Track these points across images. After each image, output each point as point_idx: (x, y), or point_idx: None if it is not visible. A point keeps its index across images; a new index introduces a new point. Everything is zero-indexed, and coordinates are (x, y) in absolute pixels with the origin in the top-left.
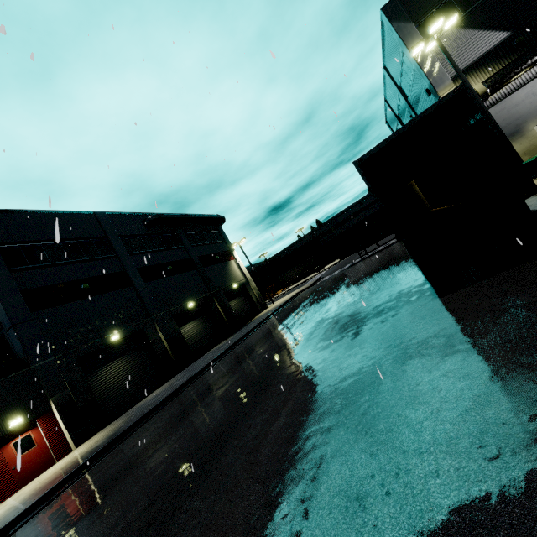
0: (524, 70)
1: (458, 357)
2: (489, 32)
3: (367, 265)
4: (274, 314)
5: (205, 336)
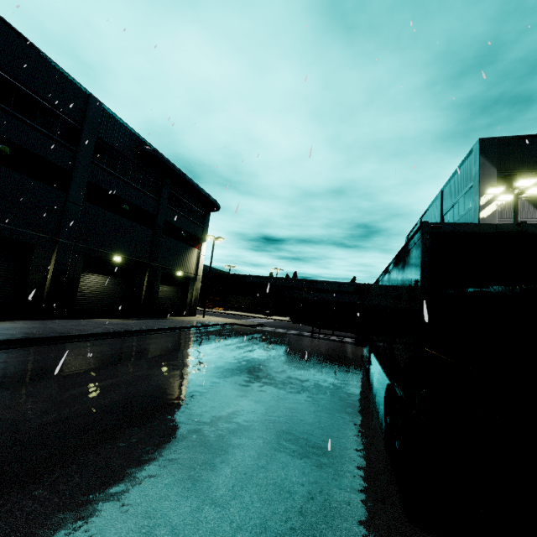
0: None
1: None
2: None
3: (314, 348)
4: (193, 329)
5: (105, 300)
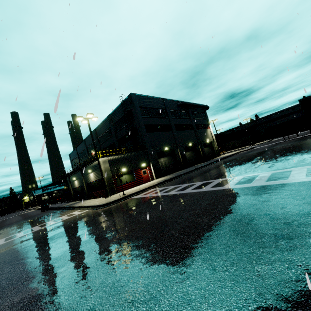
0: None
1: None
2: None
3: (288, 143)
4: (228, 157)
5: (193, 159)
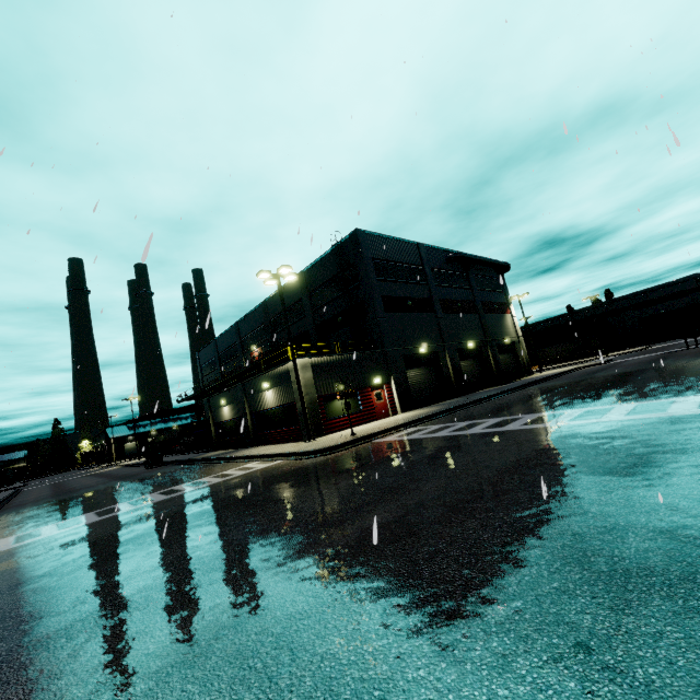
0: None
1: None
2: None
3: (699, 351)
4: (556, 377)
5: (475, 378)
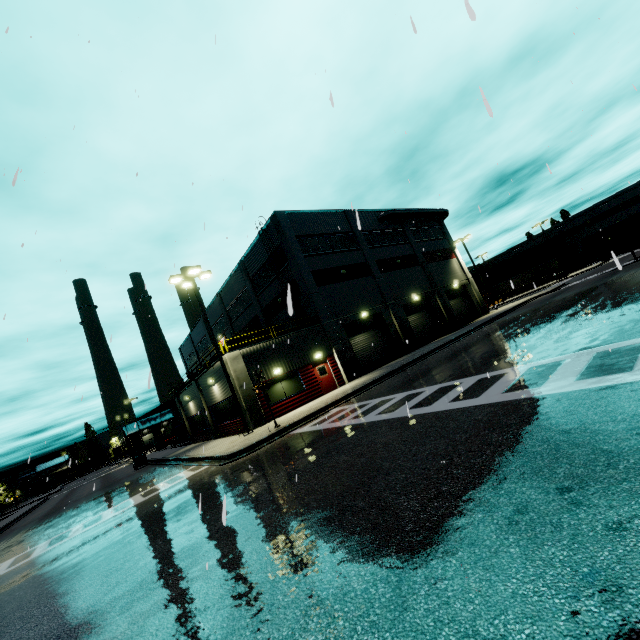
0: None
1: None
2: None
3: None
4: (505, 314)
5: (426, 329)
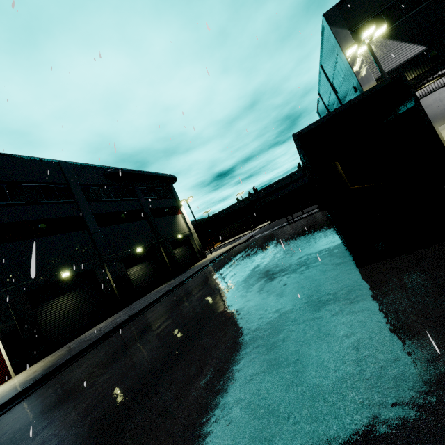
0: (435, 79)
1: (386, 335)
2: (409, 44)
3: (293, 229)
4: (211, 263)
5: (149, 278)
